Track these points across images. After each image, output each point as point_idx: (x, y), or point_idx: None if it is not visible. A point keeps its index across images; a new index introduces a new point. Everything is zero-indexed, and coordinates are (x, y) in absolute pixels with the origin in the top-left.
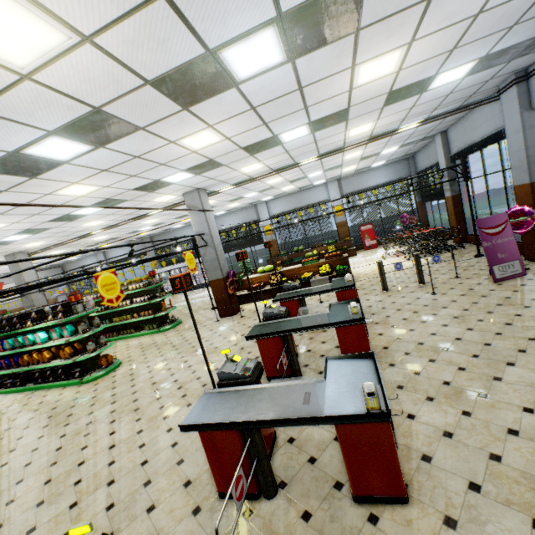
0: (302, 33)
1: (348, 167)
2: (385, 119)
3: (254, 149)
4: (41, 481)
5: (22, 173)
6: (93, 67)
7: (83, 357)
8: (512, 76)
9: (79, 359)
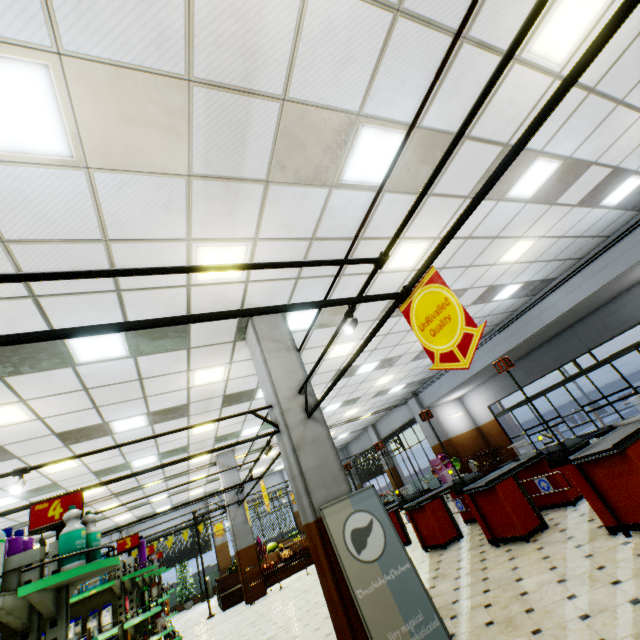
0: (382, 364)
1: None
2: (364, 406)
3: None
4: (310, 633)
5: (227, 402)
6: (338, 361)
7: (158, 634)
8: (411, 394)
9: (155, 638)
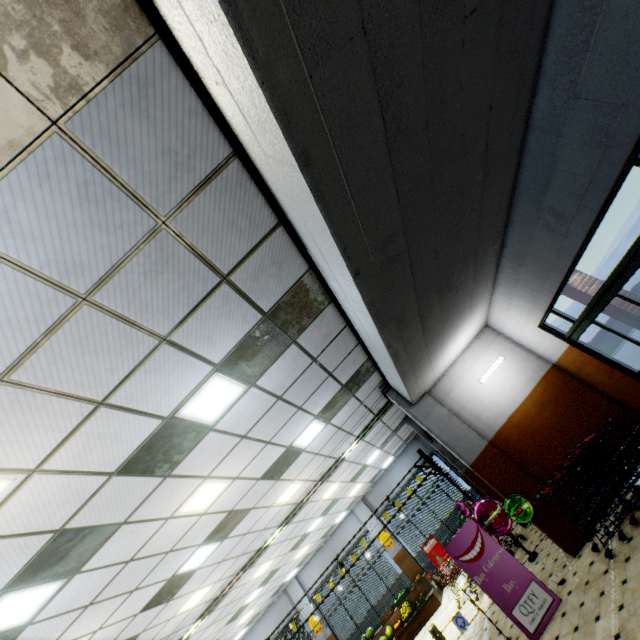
0: (53, 568)
1: (351, 491)
2: (303, 472)
3: (162, 597)
4: None
5: None
6: None
7: None
8: (380, 389)
9: None
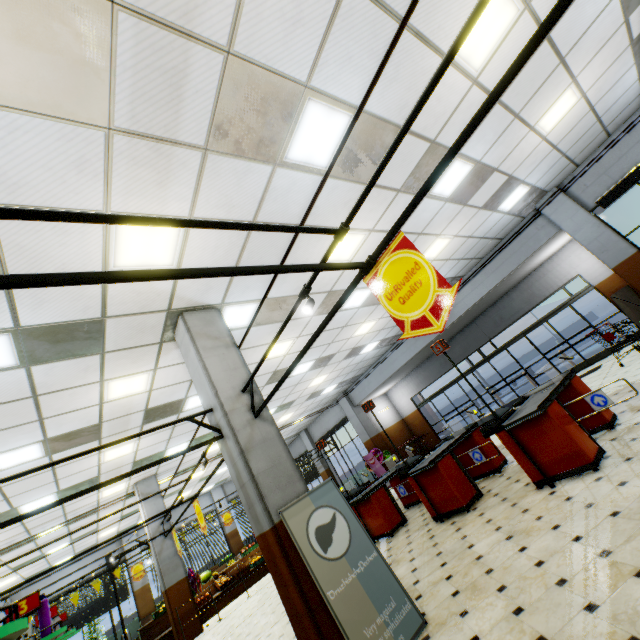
0: (317, 363)
1: None
2: (298, 410)
3: None
4: None
5: (150, 418)
6: (274, 362)
7: None
8: (342, 393)
9: None
